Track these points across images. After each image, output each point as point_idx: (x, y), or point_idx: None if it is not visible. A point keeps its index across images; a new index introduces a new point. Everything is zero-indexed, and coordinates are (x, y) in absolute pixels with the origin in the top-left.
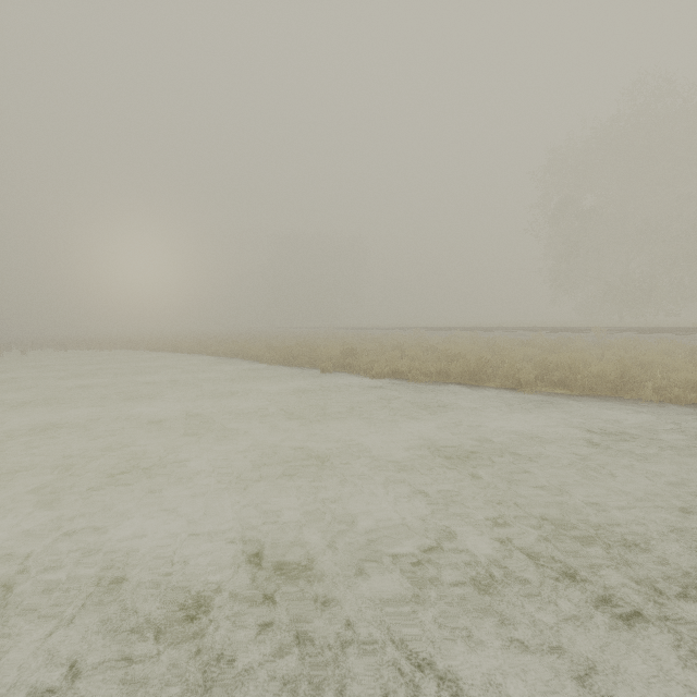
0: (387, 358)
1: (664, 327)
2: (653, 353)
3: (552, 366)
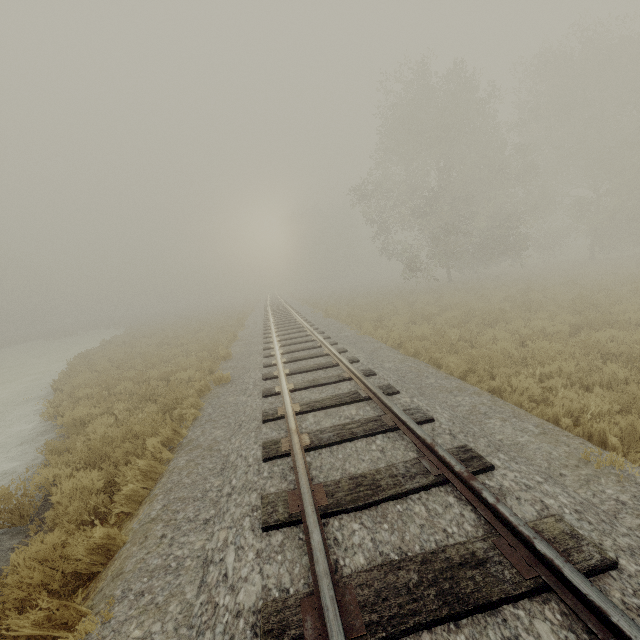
0: (105, 347)
1: (294, 313)
2: (148, 349)
3: (95, 358)
